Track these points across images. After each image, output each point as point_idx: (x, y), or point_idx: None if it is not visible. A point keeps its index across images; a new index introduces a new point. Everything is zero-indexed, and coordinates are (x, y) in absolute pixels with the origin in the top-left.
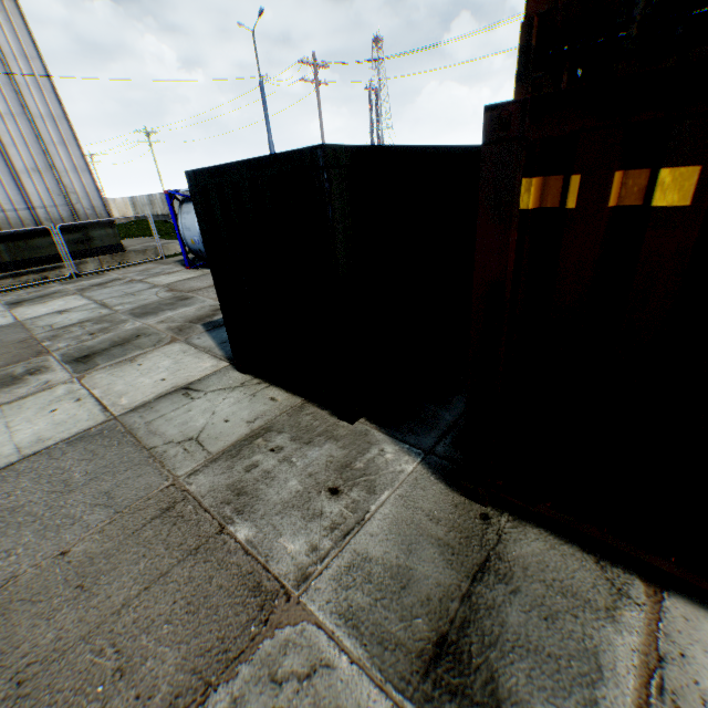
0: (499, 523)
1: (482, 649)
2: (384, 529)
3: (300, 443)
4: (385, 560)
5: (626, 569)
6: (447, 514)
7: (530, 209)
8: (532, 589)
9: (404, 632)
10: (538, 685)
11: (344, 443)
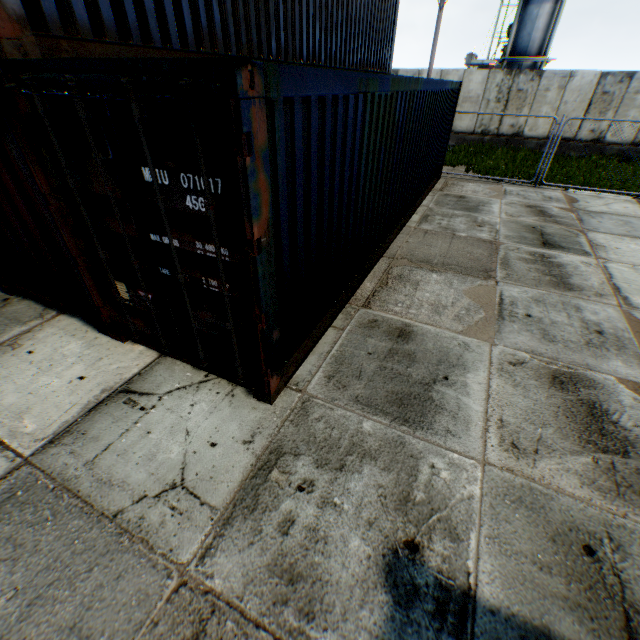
0: (13, 301)
1: None
2: None
3: None
4: None
5: (57, 309)
6: None
7: None
8: None
9: None
10: None
11: None
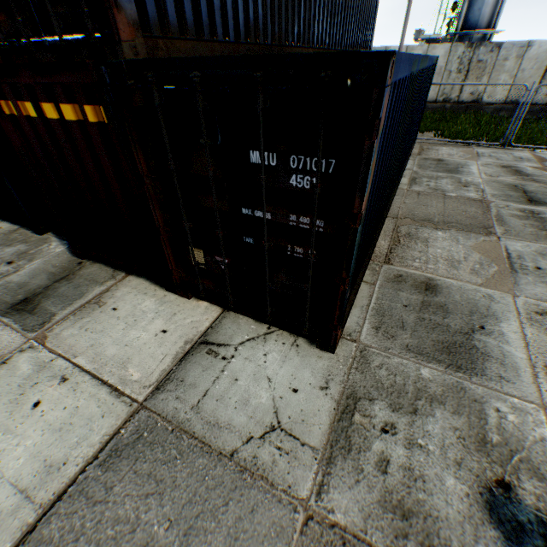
0: (85, 264)
1: (41, 299)
2: (27, 272)
3: (5, 246)
4: (20, 282)
5: (124, 271)
6: (63, 264)
7: (11, 115)
8: (79, 281)
9: (11, 300)
10: (55, 304)
11: (32, 244)
